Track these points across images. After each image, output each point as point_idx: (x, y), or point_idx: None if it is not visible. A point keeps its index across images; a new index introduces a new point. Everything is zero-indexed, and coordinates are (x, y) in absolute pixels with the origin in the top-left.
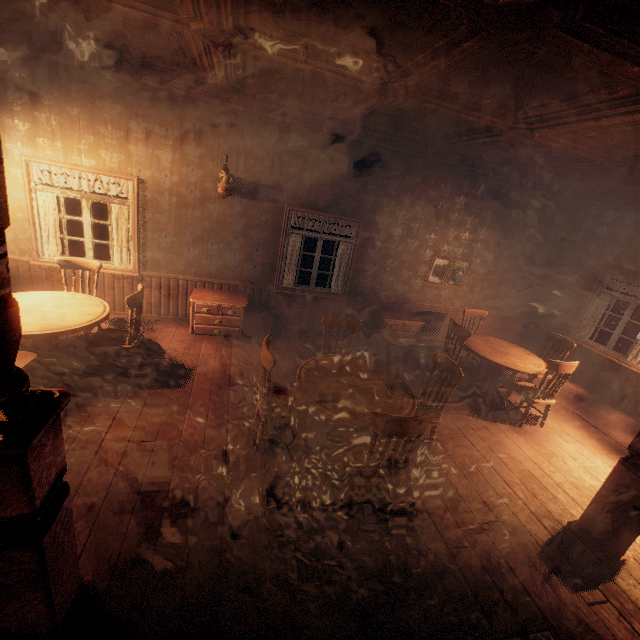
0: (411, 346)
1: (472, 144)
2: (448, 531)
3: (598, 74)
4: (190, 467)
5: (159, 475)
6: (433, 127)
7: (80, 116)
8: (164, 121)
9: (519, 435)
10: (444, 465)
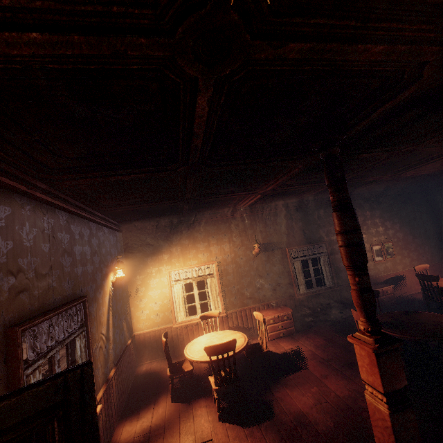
0: (394, 304)
1: (366, 188)
2: None
3: (440, 152)
4: (366, 408)
5: (355, 417)
6: (349, 189)
7: (188, 243)
8: (223, 231)
9: None
10: None
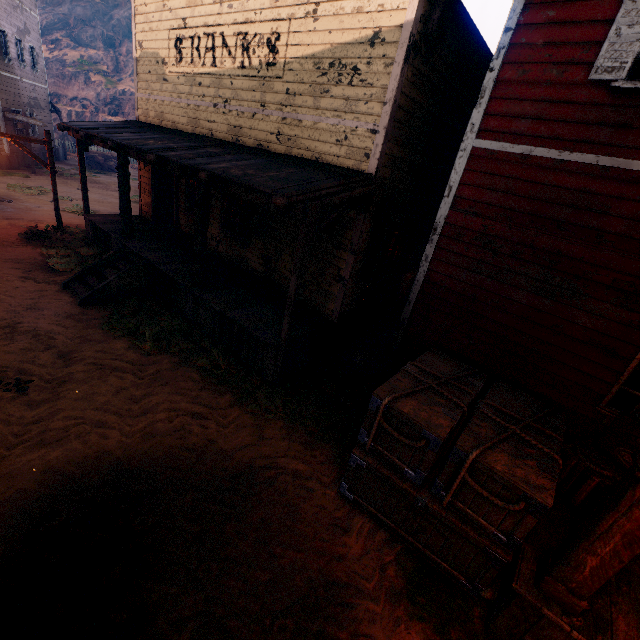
0: None
1: None
2: None
3: None
4: None
5: None
6: None
7: None
8: None
9: None
10: None
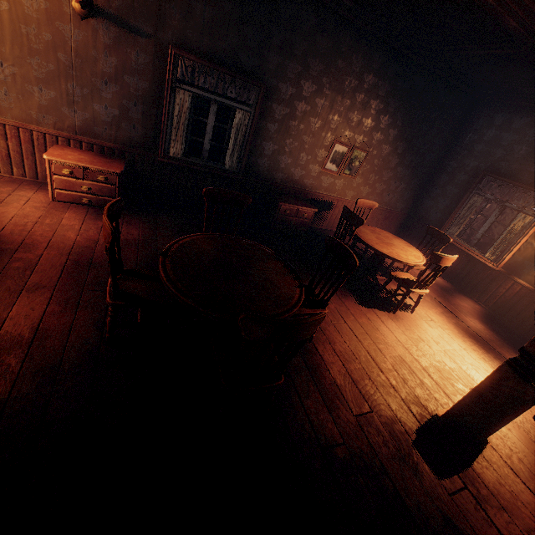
0: (302, 232)
1: None
2: (323, 429)
3: None
4: (1, 370)
5: None
6: None
7: None
8: None
9: (393, 321)
10: (324, 354)
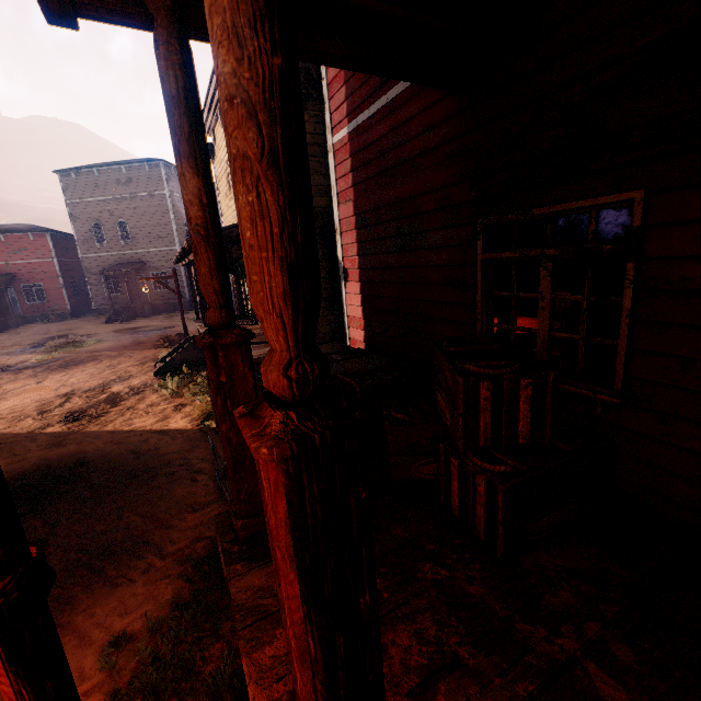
0: None
1: None
2: None
3: None
4: None
5: None
6: None
7: None
8: None
9: None
10: None
